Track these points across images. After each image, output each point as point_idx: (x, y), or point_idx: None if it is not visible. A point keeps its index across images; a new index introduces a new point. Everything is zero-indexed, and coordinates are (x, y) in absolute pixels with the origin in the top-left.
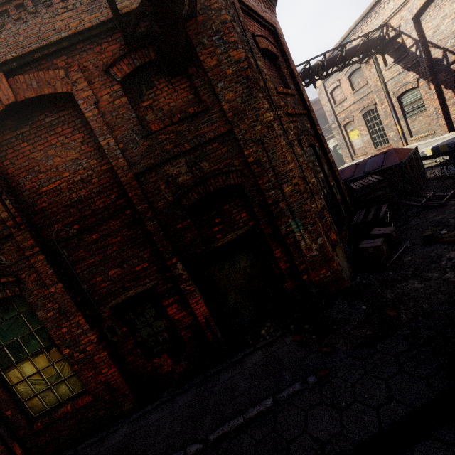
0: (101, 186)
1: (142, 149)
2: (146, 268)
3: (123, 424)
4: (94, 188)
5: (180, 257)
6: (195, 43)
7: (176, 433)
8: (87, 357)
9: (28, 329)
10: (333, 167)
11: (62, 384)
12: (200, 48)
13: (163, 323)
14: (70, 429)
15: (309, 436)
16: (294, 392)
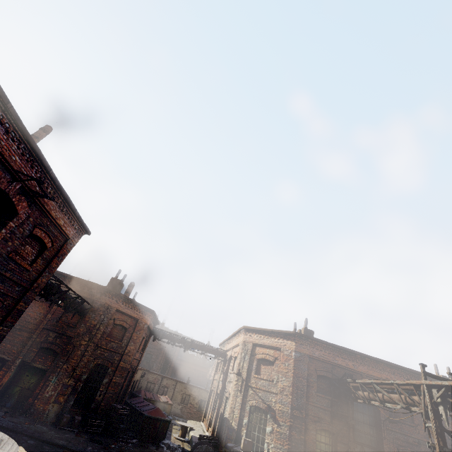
0: (37, 323)
1: (53, 323)
2: (15, 353)
3: None
4: (35, 322)
5: (23, 358)
6: (89, 312)
7: None
8: None
9: None
10: (111, 384)
11: None
12: (89, 314)
13: None
14: None
15: None
16: None
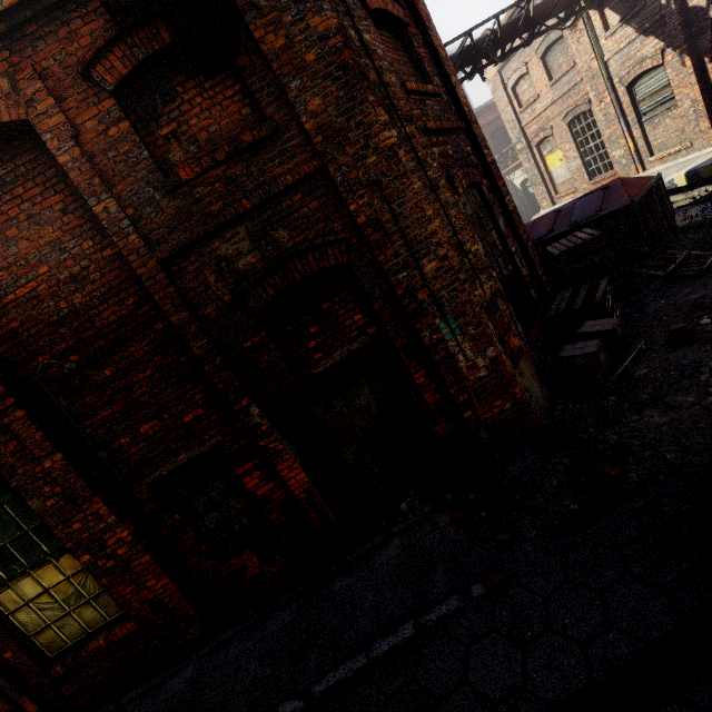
0: (107, 286)
1: (168, 215)
2: (200, 417)
3: (188, 661)
4: (96, 290)
5: (254, 397)
6: (243, 5)
7: (265, 679)
8: (120, 564)
9: (19, 528)
10: (515, 220)
11: (87, 607)
12: (253, 16)
13: (240, 502)
14: (108, 672)
15: (471, 692)
16: (449, 611)
